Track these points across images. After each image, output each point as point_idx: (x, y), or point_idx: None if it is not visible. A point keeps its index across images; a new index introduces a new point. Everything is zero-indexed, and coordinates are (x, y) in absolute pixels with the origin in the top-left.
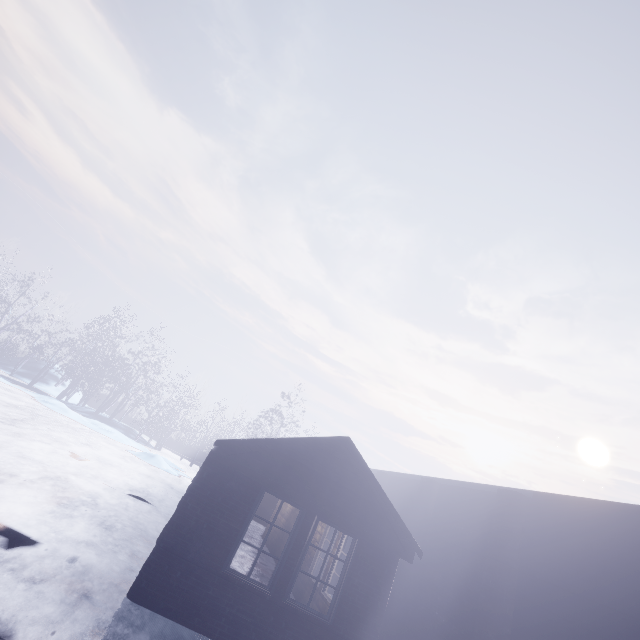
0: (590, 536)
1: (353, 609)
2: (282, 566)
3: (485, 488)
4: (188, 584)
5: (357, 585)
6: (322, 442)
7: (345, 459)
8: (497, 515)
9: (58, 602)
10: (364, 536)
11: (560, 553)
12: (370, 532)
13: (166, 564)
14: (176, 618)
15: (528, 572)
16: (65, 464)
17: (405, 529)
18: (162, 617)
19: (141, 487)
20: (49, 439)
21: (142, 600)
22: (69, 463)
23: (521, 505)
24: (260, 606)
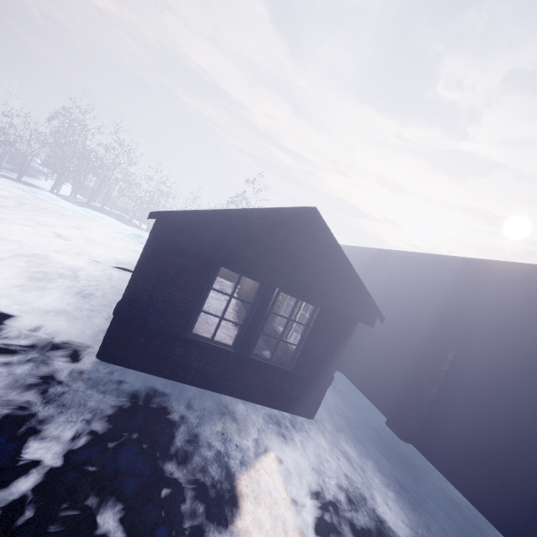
0: None
1: (312, 360)
2: (244, 331)
3: (445, 259)
4: (153, 347)
5: (317, 343)
6: (282, 214)
7: (310, 233)
8: (457, 283)
9: (7, 373)
10: (327, 306)
11: (522, 317)
12: (333, 302)
13: (127, 332)
14: (148, 371)
15: (478, 329)
16: (48, 243)
17: (370, 299)
18: (134, 371)
19: (129, 261)
20: (34, 223)
21: (111, 360)
22: (53, 243)
23: (487, 274)
24: (226, 360)
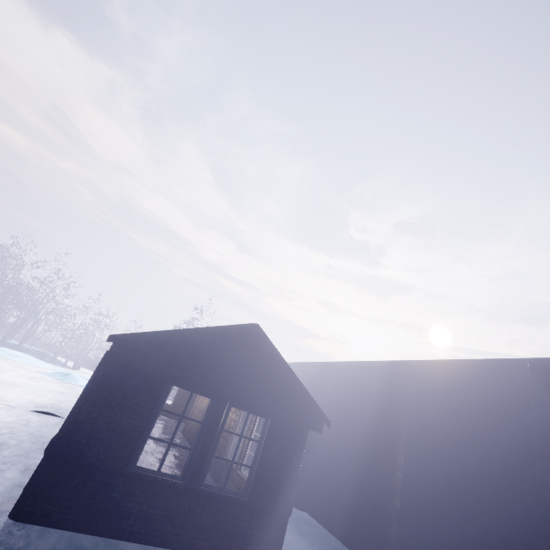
0: (466, 389)
1: (268, 483)
2: (195, 455)
3: (376, 364)
4: (87, 490)
5: (271, 460)
6: (230, 330)
7: (254, 345)
8: (388, 384)
9: None
10: (276, 415)
11: (441, 406)
12: (282, 411)
13: (58, 474)
14: (75, 528)
15: (415, 426)
16: None
17: (314, 404)
18: (57, 530)
19: (50, 403)
20: None
21: (29, 517)
22: None
23: (408, 373)
24: (173, 497)
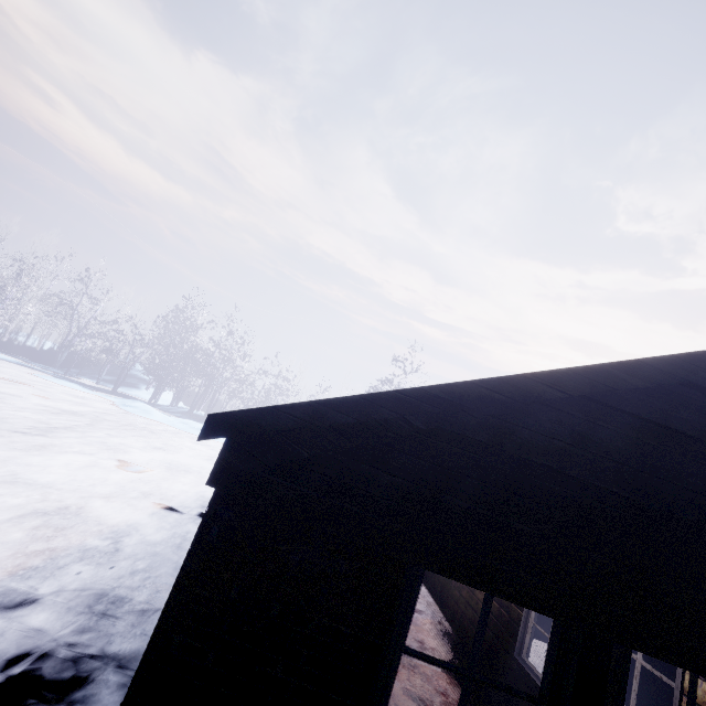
0: None
1: None
2: None
3: None
4: None
5: None
6: (619, 382)
7: None
8: None
9: None
10: None
11: None
12: None
13: None
14: None
15: None
16: (101, 481)
17: None
18: None
19: None
20: (99, 448)
21: None
22: (110, 479)
23: None
24: None
